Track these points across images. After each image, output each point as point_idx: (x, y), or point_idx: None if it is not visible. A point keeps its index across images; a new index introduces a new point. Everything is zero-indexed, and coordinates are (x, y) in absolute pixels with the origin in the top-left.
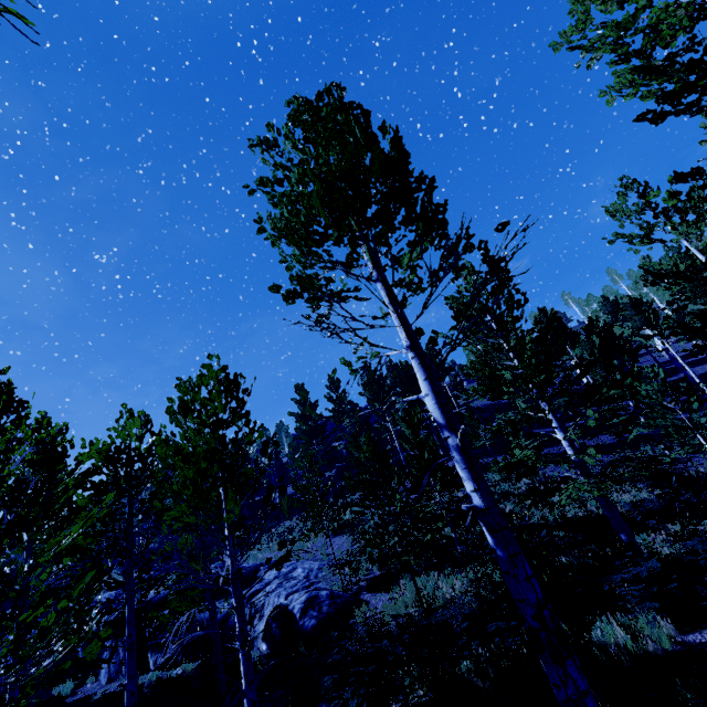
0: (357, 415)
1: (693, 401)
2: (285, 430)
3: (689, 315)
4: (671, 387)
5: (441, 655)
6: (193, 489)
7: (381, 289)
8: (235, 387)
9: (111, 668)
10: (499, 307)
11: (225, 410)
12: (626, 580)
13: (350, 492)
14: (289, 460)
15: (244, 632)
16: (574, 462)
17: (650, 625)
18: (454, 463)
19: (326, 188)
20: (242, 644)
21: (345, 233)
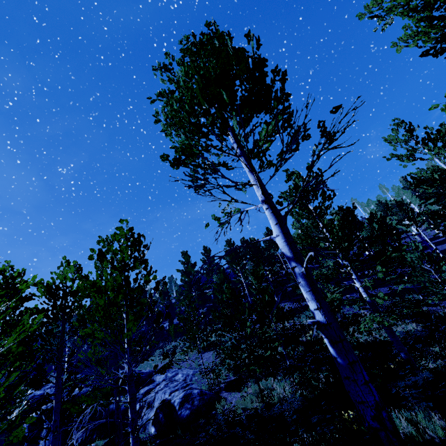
0: (221, 272)
1: (441, 265)
2: (174, 281)
3: (441, 206)
4: (427, 255)
5: (278, 440)
6: (103, 313)
7: (243, 162)
8: (138, 243)
9: (46, 443)
10: (317, 198)
11: (130, 258)
12: (408, 386)
13: (215, 322)
14: (176, 301)
15: (135, 421)
16: (368, 302)
17: (426, 419)
18: (284, 304)
19: (205, 82)
20: (132, 430)
21: (217, 122)
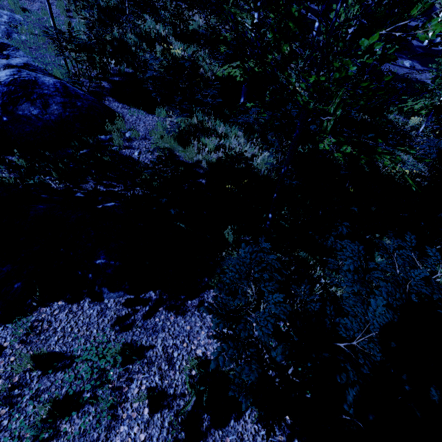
0: None
1: None
2: None
3: None
4: None
5: None
6: None
7: None
8: None
9: None
10: None
11: None
12: None
13: None
14: None
15: None
16: None
17: None
18: None
19: None
20: None
21: None
